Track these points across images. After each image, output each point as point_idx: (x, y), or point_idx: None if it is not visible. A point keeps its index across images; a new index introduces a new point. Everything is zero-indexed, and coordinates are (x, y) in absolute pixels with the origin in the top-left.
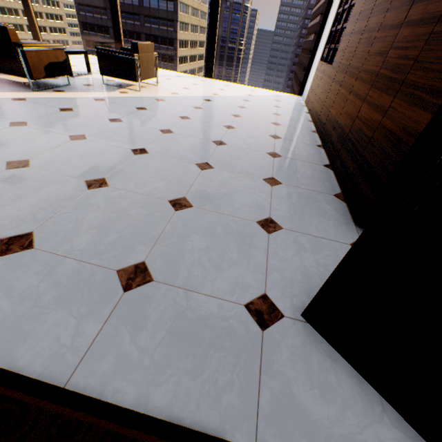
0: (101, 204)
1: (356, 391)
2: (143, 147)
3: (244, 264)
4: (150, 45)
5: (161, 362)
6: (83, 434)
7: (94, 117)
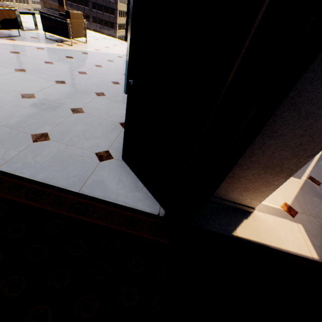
0: (29, 106)
1: (133, 183)
2: (63, 80)
3: (102, 139)
4: (80, 14)
5: (45, 166)
6: (3, 181)
7: (34, 59)
